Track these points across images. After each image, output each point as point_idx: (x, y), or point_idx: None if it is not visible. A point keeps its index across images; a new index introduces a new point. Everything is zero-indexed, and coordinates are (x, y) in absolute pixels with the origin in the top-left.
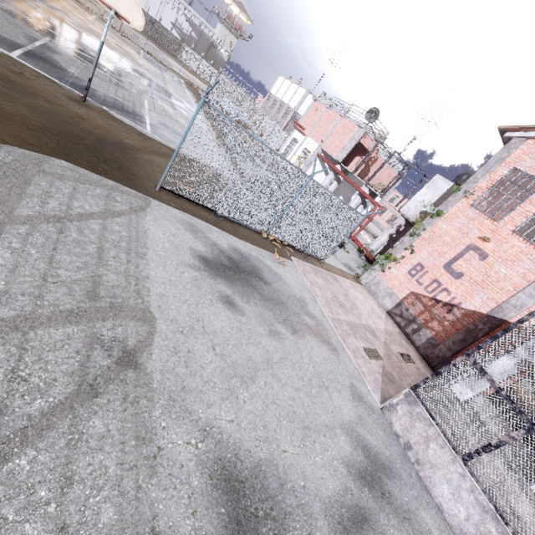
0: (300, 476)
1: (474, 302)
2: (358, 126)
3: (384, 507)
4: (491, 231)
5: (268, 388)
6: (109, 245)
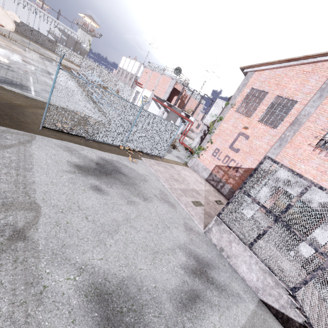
0: (152, 281)
1: (247, 163)
2: (171, 78)
3: (209, 287)
4: (248, 123)
5: (128, 234)
6: (1, 166)
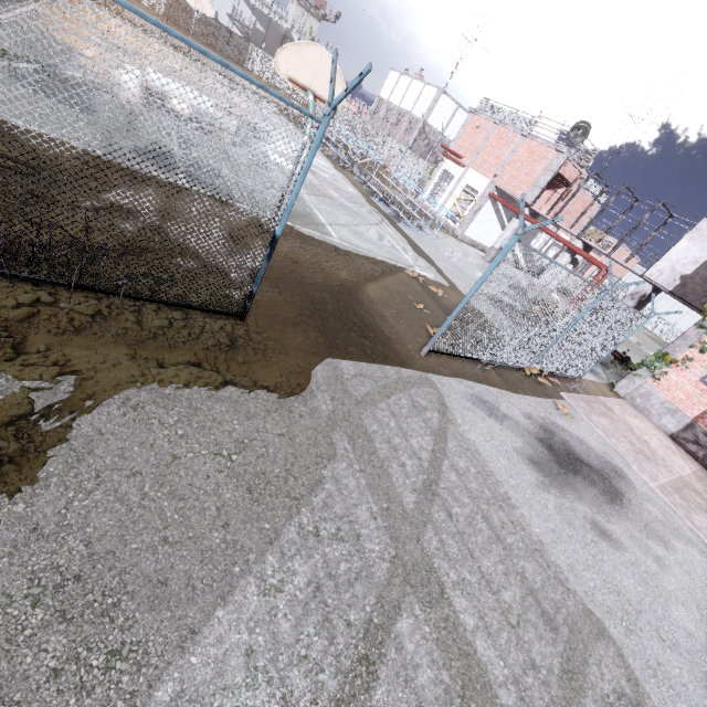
0: None
1: None
2: (555, 150)
3: None
4: None
5: None
6: (483, 504)
